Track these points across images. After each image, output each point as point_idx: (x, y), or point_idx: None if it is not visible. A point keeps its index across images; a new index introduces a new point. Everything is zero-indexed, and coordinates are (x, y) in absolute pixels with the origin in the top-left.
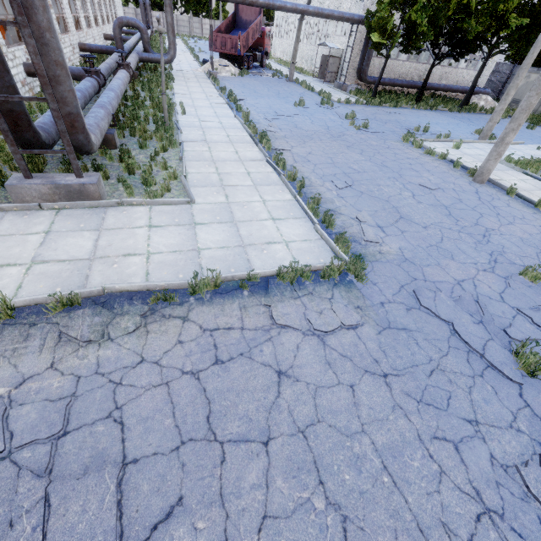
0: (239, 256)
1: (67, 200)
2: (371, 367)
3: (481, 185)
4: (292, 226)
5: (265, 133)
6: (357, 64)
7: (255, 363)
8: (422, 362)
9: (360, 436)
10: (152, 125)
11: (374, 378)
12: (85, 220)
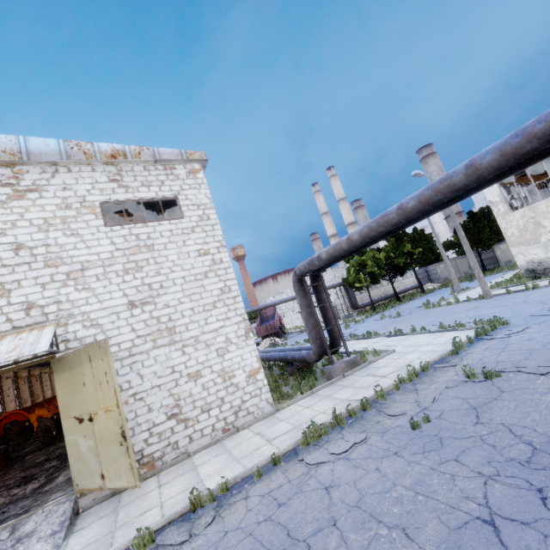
0: (450, 344)
1: (350, 369)
2: None
3: (492, 298)
4: (449, 334)
5: (368, 332)
6: (347, 303)
7: (515, 343)
8: None
9: None
10: None
11: None
12: (369, 370)
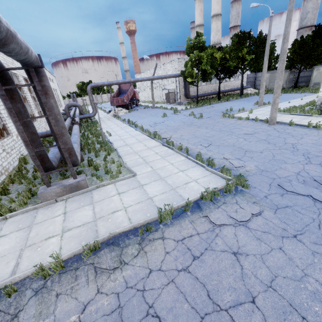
0: (174, 195)
1: (70, 193)
2: (283, 233)
3: (274, 125)
4: (193, 172)
5: (156, 133)
6: (183, 92)
7: (217, 251)
8: (309, 222)
9: (306, 278)
10: (97, 145)
11: (290, 239)
12: (82, 200)
